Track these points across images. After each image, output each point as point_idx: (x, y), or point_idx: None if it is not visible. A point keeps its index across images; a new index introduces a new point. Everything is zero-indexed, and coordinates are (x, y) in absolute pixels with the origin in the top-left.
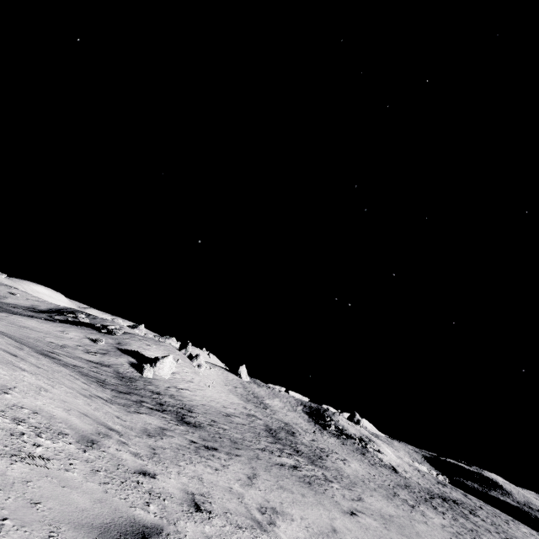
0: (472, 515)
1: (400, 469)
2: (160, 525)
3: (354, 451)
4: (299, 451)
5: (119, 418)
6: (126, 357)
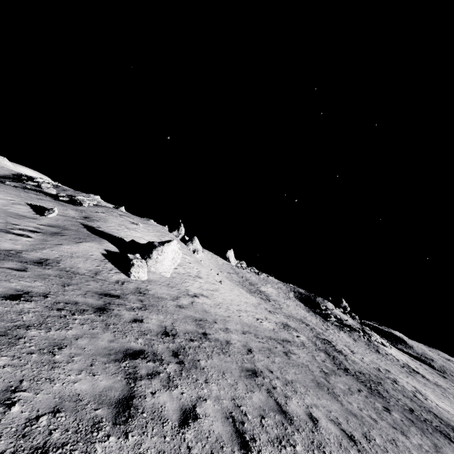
0: None
1: (413, 367)
2: None
3: (372, 351)
4: (446, 435)
5: None
6: (97, 241)
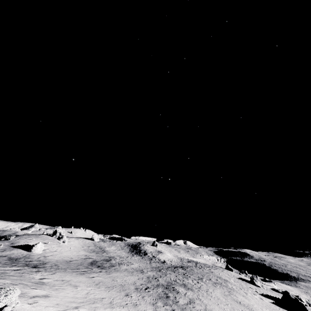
0: (181, 269)
1: (168, 261)
2: None
3: (146, 260)
4: (100, 266)
5: None
6: (16, 249)
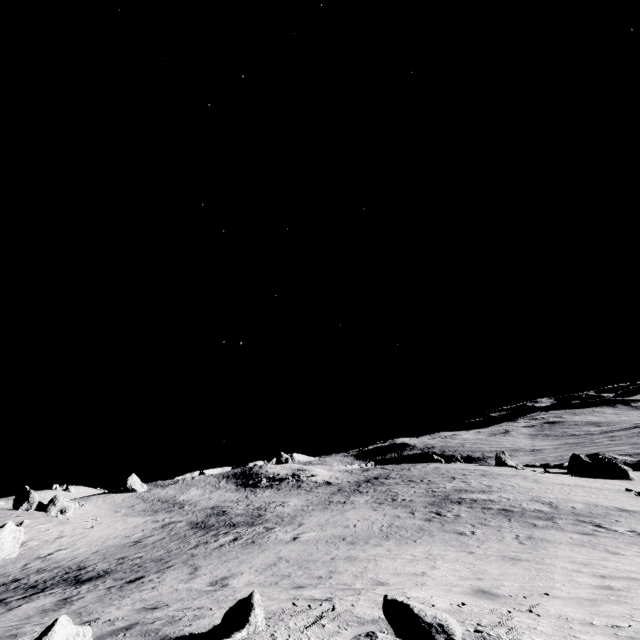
0: (387, 480)
1: (333, 480)
2: (134, 623)
3: (291, 490)
4: (236, 524)
5: (1, 622)
6: None
